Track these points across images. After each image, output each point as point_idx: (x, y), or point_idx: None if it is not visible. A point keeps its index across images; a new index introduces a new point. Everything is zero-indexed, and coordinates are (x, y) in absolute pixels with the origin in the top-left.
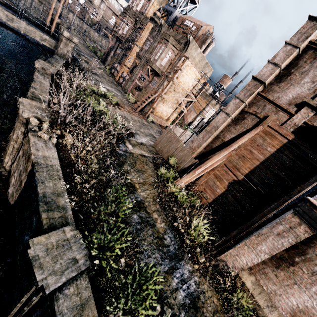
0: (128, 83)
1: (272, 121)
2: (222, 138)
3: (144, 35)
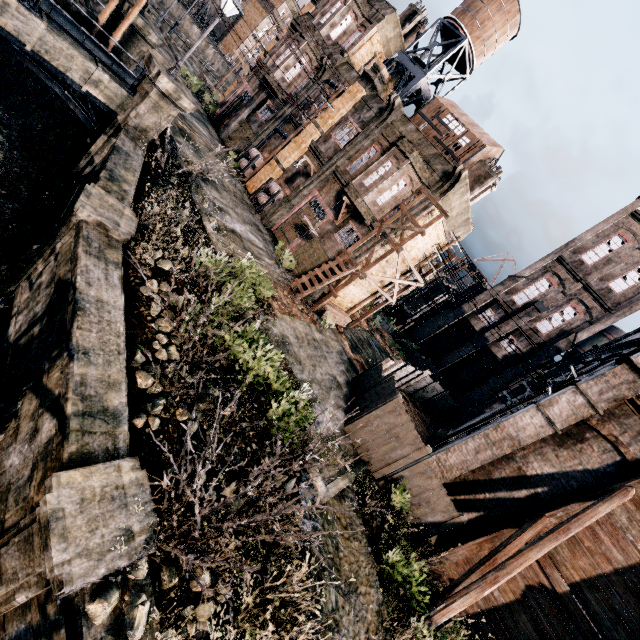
0: (280, 211)
1: None
2: (519, 464)
3: (341, 110)
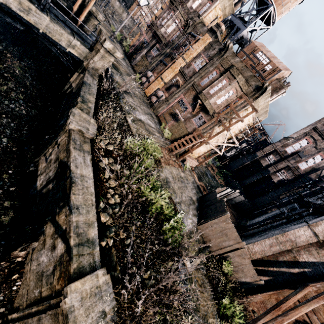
0: (163, 106)
1: None
2: (295, 255)
3: (197, 50)
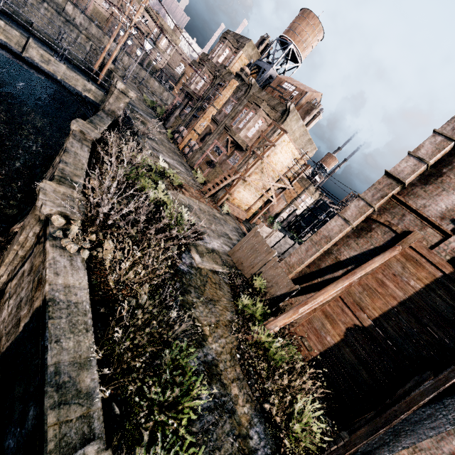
0: (197, 155)
1: (417, 240)
2: (336, 255)
3: (226, 95)
